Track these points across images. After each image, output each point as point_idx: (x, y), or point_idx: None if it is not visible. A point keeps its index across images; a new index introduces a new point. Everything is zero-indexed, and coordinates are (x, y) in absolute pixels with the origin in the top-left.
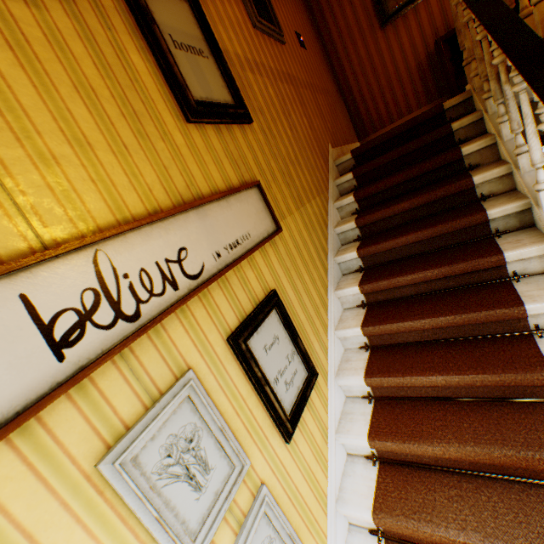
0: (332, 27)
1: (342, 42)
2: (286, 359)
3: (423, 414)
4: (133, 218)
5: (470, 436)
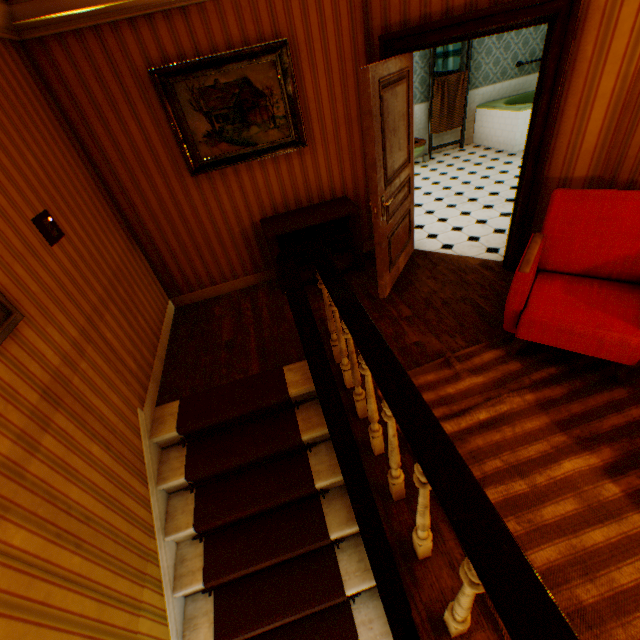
0: (107, 139)
1: (128, 167)
2: None
3: None
4: None
5: None
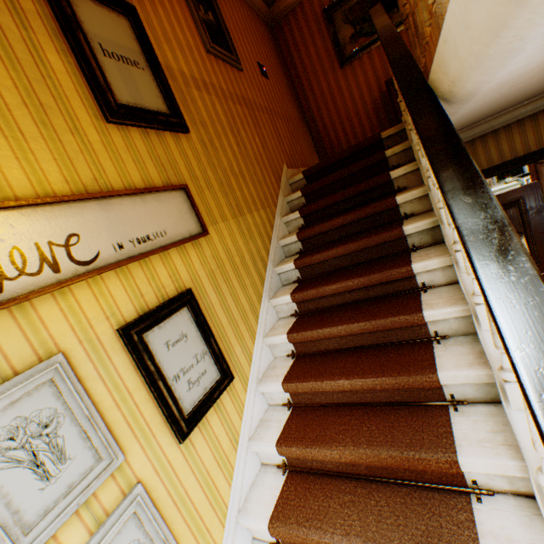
0: (298, 63)
1: (306, 77)
2: (193, 358)
3: (331, 419)
4: (18, 199)
5: (365, 439)
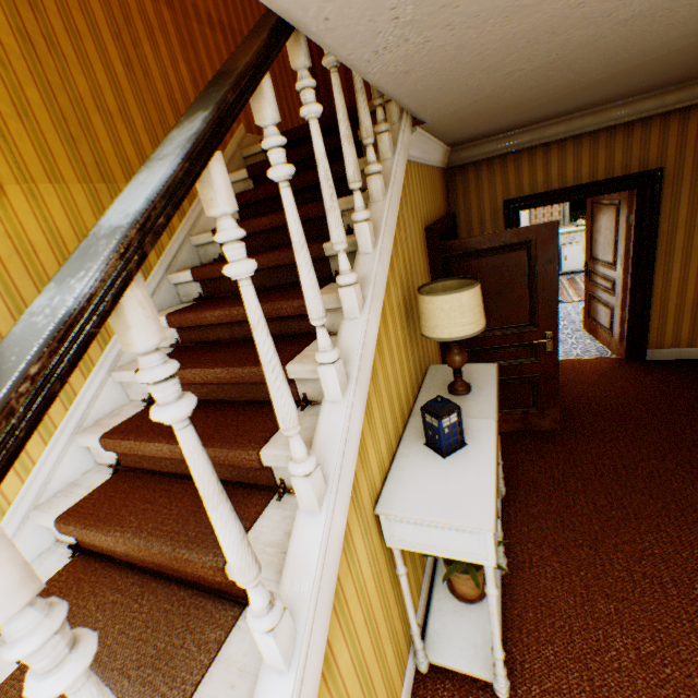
0: None
1: None
2: None
3: (144, 493)
4: None
5: (154, 525)
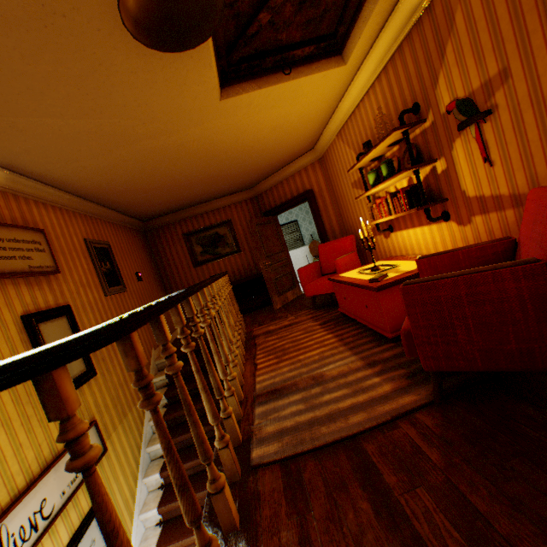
0: (165, 257)
1: (170, 266)
2: None
3: None
4: (20, 491)
5: None
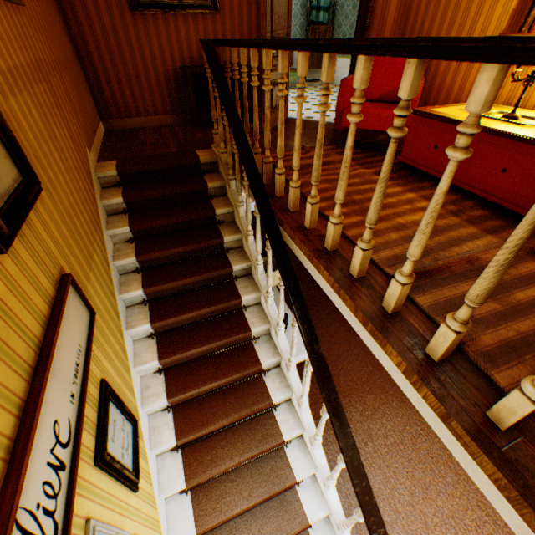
0: None
1: None
2: (123, 431)
3: (207, 406)
4: (11, 438)
5: (232, 410)
